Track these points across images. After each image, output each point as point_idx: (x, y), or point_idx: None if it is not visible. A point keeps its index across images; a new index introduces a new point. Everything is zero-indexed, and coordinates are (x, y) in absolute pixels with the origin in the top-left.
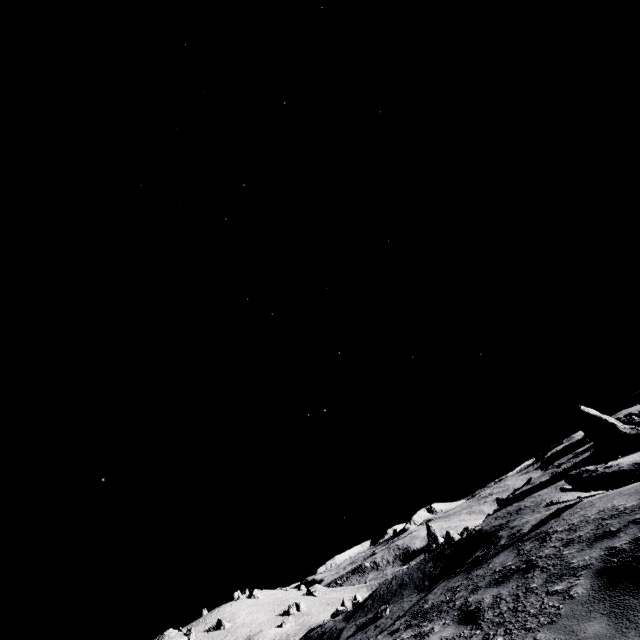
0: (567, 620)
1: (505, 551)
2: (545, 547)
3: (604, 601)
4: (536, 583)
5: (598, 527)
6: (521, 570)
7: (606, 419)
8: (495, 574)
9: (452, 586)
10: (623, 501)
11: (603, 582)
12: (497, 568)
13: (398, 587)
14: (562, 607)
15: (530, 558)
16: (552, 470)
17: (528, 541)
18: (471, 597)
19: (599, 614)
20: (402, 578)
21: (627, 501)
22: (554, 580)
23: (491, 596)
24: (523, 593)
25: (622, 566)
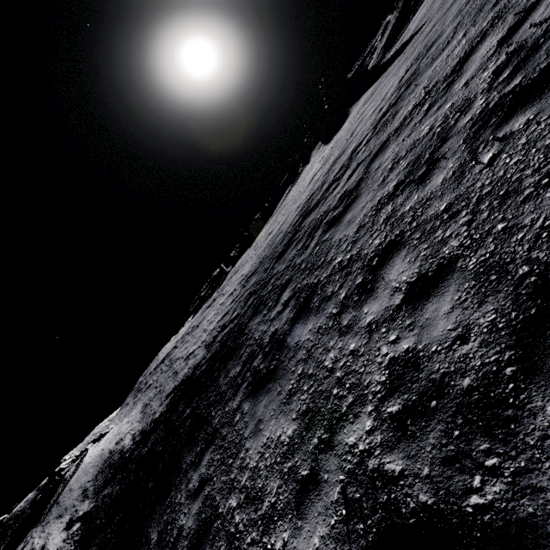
0: None
1: None
2: None
3: None
4: None
5: None
6: None
7: None
8: None
9: None
10: None
11: None
12: None
13: None
14: None
15: None
16: None
17: None
18: None
19: None
20: None
21: None
22: None
23: None
24: None
25: None
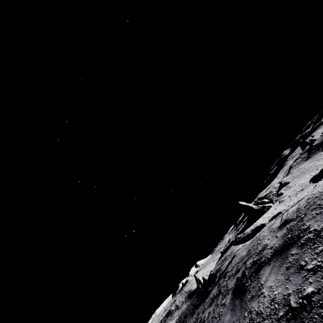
0: (223, 316)
1: (215, 285)
2: (224, 281)
3: (231, 304)
4: (219, 301)
5: (237, 267)
6: (217, 295)
7: (248, 205)
8: (210, 300)
9: (198, 311)
10: (244, 252)
11: (233, 295)
12: (211, 296)
13: (184, 318)
14: (223, 311)
15: (220, 288)
16: (236, 233)
17: (222, 278)
18: (202, 315)
19: (229, 310)
20: (185, 312)
21: (245, 252)
22: (223, 298)
23: (208, 313)
24: (215, 308)
25: (238, 286)
